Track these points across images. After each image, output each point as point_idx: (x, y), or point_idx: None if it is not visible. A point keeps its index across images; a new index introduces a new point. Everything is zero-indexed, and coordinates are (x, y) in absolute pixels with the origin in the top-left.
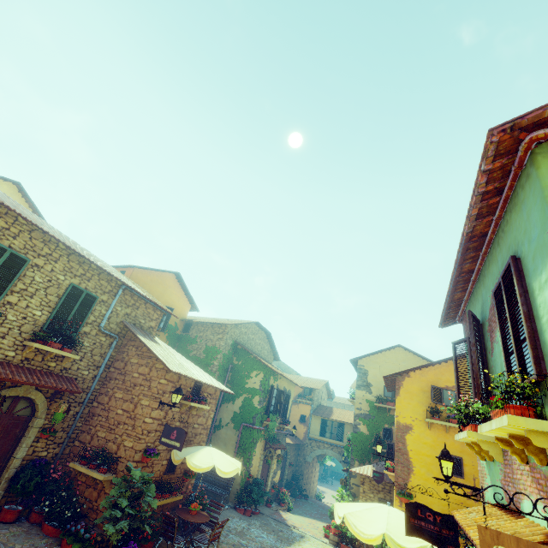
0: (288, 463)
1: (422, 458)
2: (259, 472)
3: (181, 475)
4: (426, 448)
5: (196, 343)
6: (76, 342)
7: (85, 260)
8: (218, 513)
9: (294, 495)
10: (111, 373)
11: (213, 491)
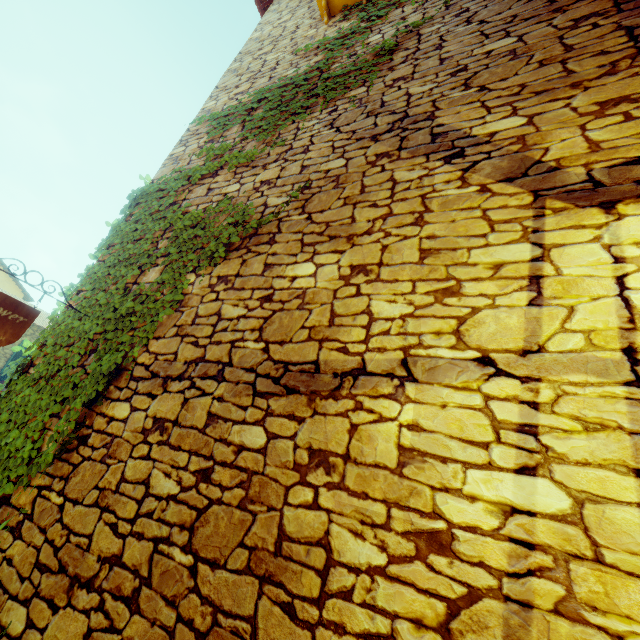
0: None
1: None
2: None
3: None
4: None
5: None
6: None
7: (34, 324)
8: None
9: None
10: None
11: None
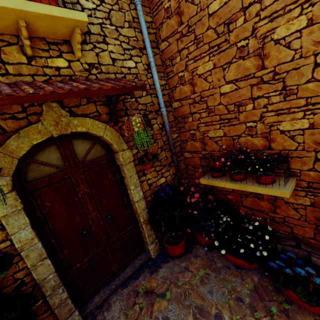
0: None
1: None
2: None
3: None
4: None
5: None
6: None
7: None
8: None
9: None
10: (166, 51)
11: None
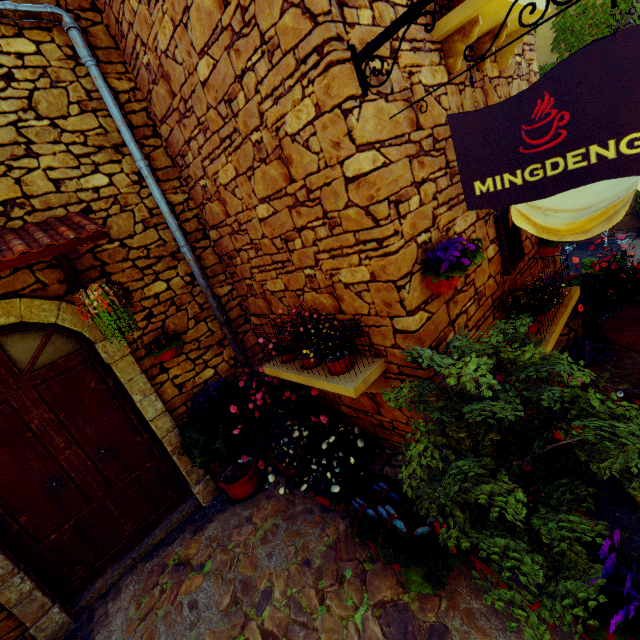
0: None
1: None
2: None
3: (533, 251)
4: None
5: None
6: None
7: None
8: None
9: None
10: (171, 142)
11: None
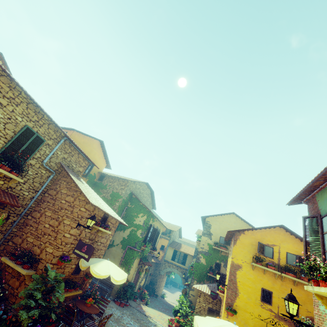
0: (149, 274)
1: (246, 288)
2: (133, 278)
3: (83, 276)
4: (249, 281)
5: (106, 189)
6: (22, 169)
7: (40, 111)
8: (105, 306)
9: (150, 294)
10: (45, 197)
11: (101, 287)
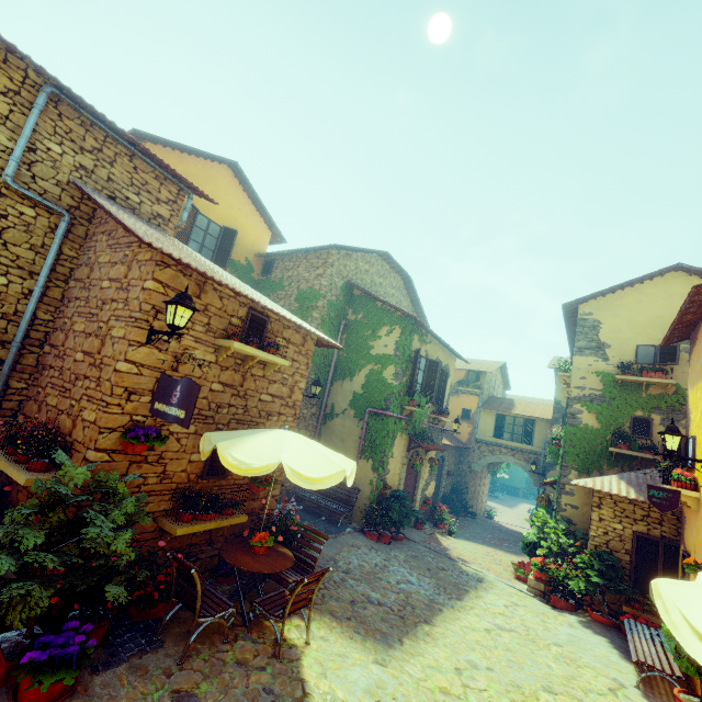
0: (446, 472)
1: None
2: (401, 481)
3: (245, 482)
4: None
5: (283, 289)
6: None
7: None
8: (317, 550)
9: (456, 512)
10: (70, 291)
11: (325, 506)
